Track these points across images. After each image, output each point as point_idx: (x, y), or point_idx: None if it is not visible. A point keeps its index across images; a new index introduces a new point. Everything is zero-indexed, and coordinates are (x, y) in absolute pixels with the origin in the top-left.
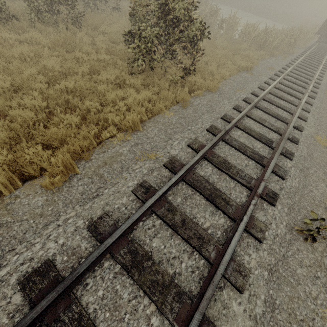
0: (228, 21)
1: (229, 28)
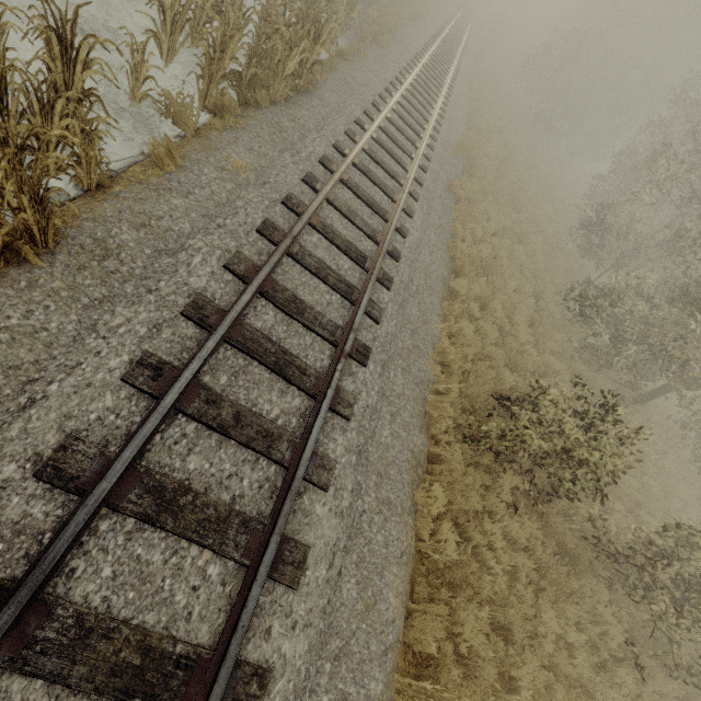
0: None
1: None
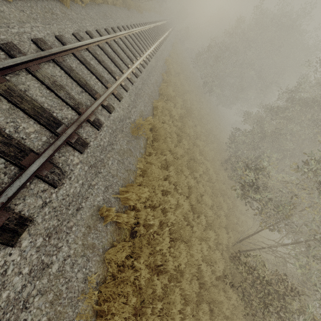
0: None
1: None
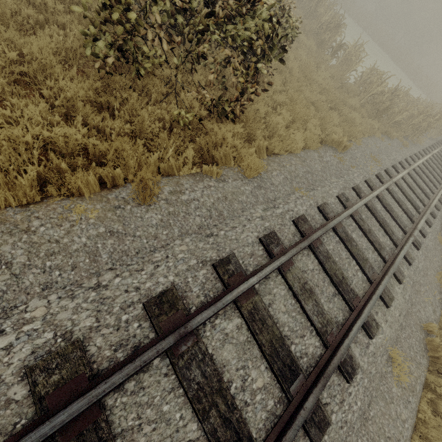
0: (349, 50)
1: (345, 62)
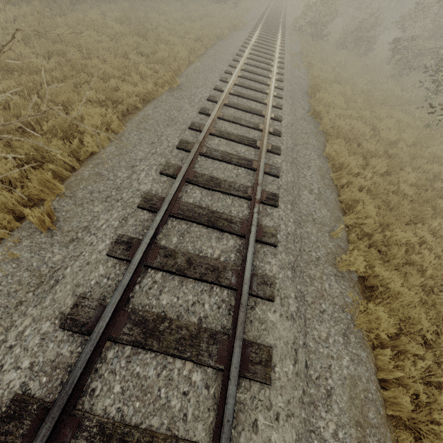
0: None
1: None
